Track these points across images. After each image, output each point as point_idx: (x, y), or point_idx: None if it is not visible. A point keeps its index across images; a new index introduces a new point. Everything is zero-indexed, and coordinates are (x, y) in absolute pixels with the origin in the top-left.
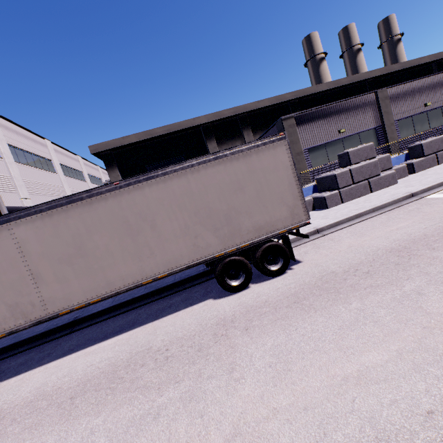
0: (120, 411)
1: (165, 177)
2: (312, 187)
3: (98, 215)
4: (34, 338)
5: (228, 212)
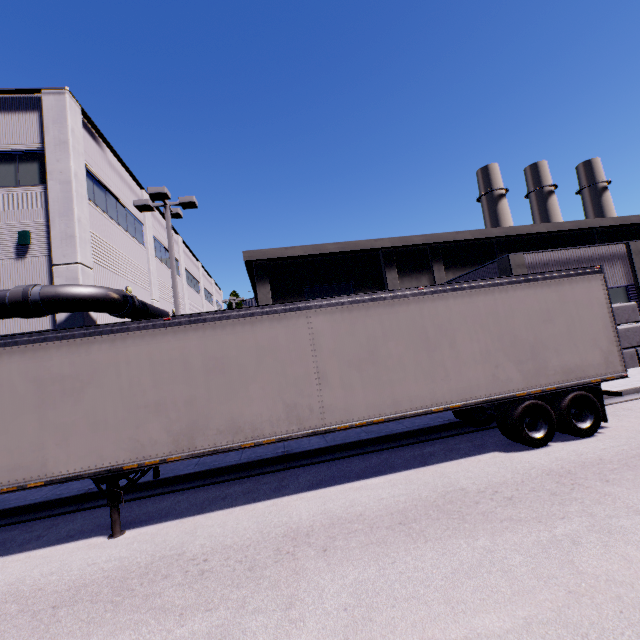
0: (506, 536)
1: (471, 291)
2: None
3: (397, 320)
4: (234, 467)
5: (534, 344)
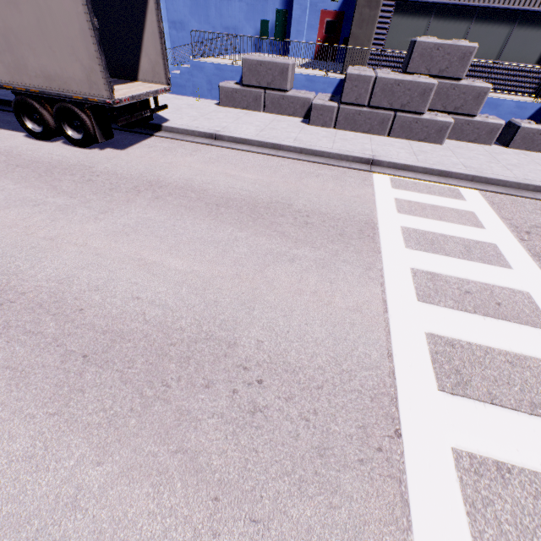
0: None
1: None
2: (337, 83)
3: None
4: None
5: (6, 33)
